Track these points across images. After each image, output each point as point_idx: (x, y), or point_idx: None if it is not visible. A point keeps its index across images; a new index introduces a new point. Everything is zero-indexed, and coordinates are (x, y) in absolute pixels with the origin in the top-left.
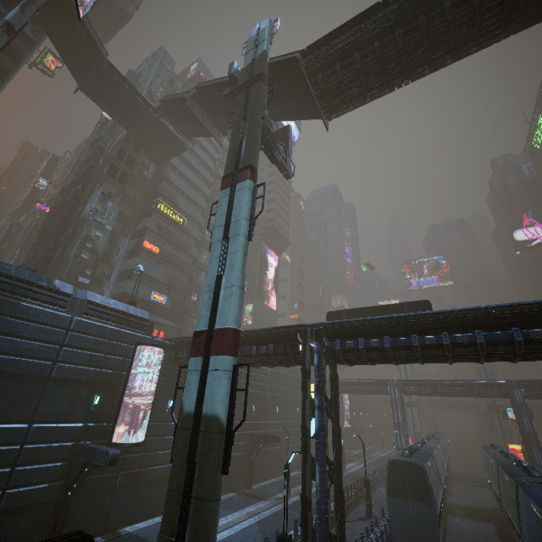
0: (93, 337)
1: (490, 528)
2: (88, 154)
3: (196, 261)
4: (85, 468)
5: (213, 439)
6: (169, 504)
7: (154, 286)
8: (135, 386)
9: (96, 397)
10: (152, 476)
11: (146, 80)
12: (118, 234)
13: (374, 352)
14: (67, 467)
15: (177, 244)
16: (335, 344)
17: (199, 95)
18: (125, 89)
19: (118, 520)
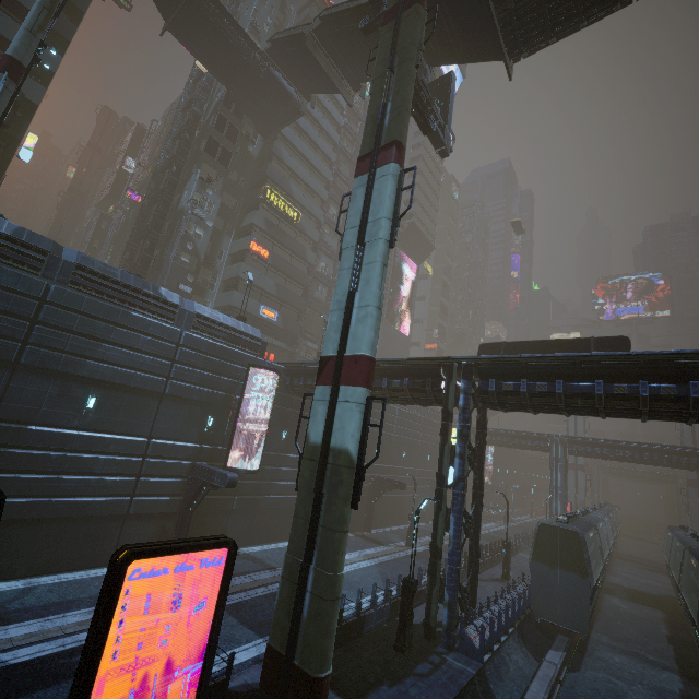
0: (204, 355)
1: (658, 615)
2: (180, 124)
3: (312, 269)
4: (204, 488)
5: (343, 473)
6: (296, 529)
7: (263, 299)
8: (249, 412)
9: (210, 419)
10: (266, 504)
11: (250, 6)
12: (221, 232)
13: (540, 398)
14: (186, 484)
15: (290, 246)
16: (489, 384)
17: (324, 29)
18: (224, 25)
19: (236, 540)
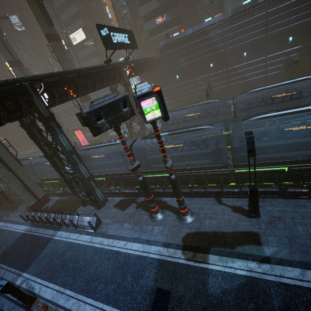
0: None
1: None
2: None
3: None
4: None
5: None
6: None
7: (156, 14)
8: None
9: None
10: None
11: None
12: None
13: None
14: None
15: None
16: None
17: None
18: None
19: None
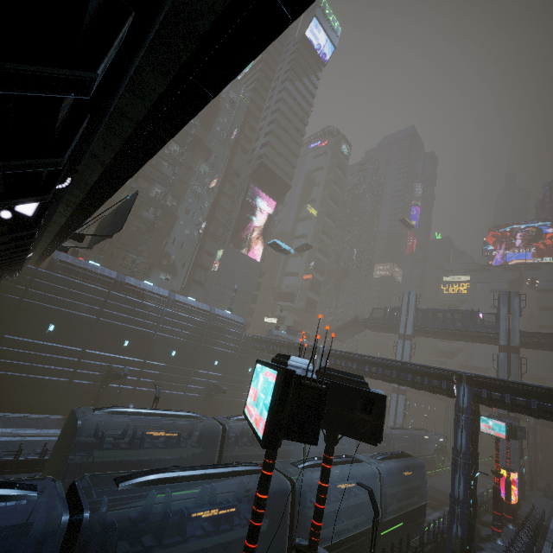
0: None
1: None
2: None
3: (133, 191)
4: None
5: None
6: None
7: None
8: None
9: None
10: None
11: None
12: None
13: None
14: None
15: None
16: None
17: None
18: None
19: None
